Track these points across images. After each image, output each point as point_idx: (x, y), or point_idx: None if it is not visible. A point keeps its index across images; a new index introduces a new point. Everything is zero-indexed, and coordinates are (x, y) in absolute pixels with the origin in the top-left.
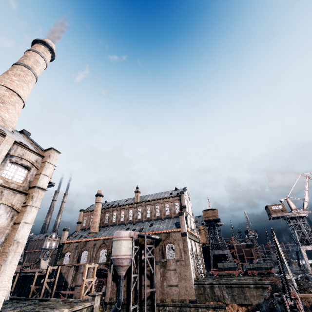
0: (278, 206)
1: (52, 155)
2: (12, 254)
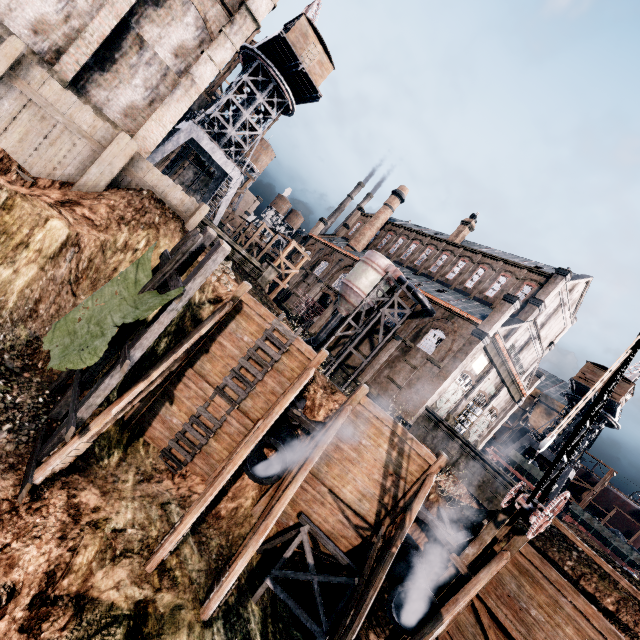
0: None
1: None
2: (183, 92)
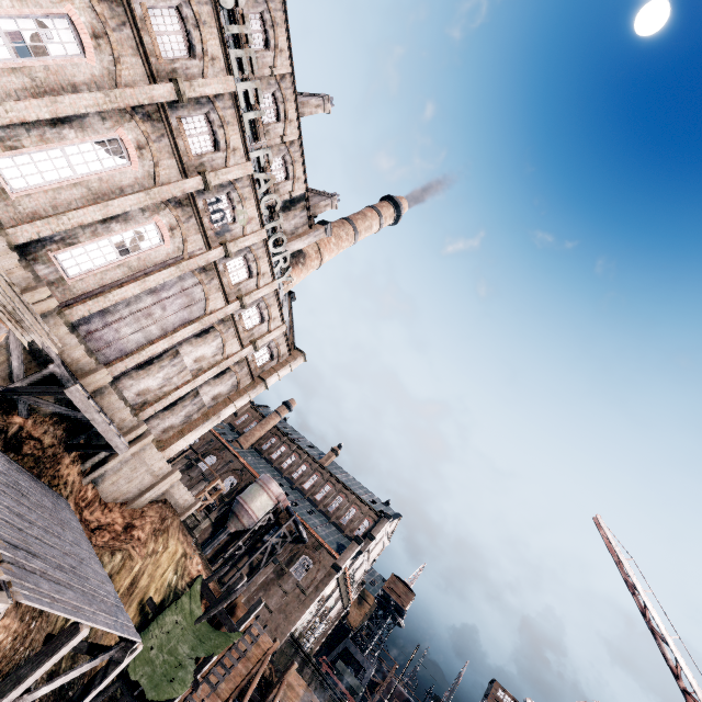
0: (510, 701)
1: (298, 359)
2: (210, 422)
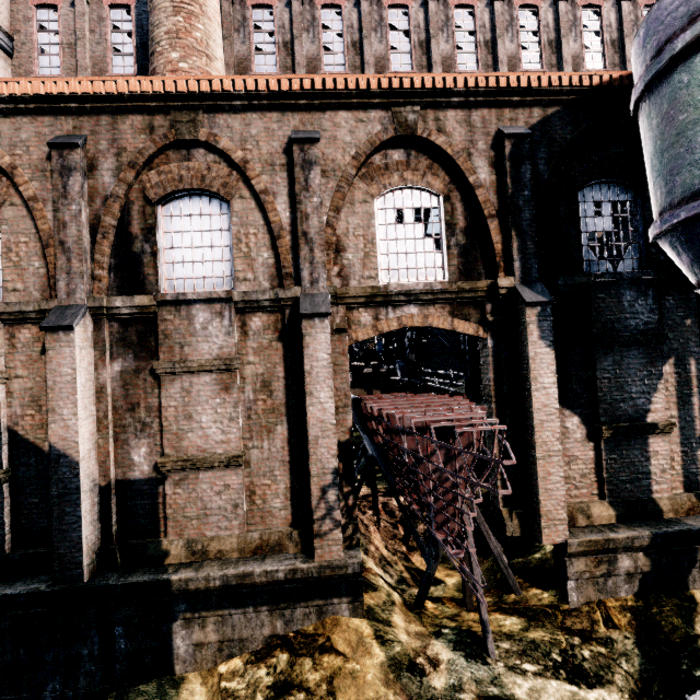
0: None
1: None
2: None
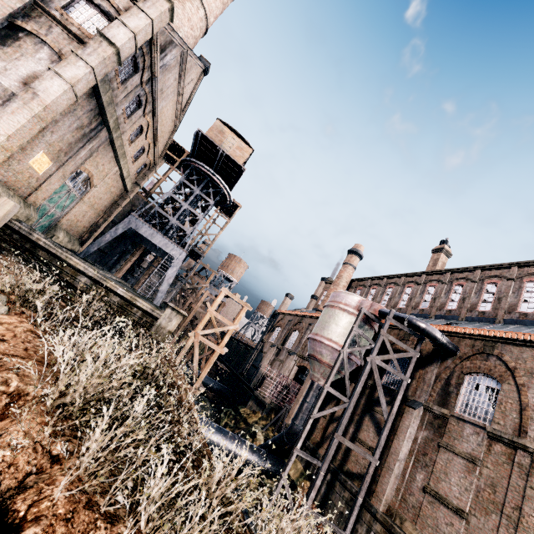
0: None
1: (152, 0)
2: (21, 104)
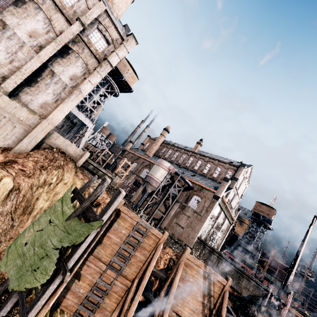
0: None
1: (130, 41)
2: (75, 96)
